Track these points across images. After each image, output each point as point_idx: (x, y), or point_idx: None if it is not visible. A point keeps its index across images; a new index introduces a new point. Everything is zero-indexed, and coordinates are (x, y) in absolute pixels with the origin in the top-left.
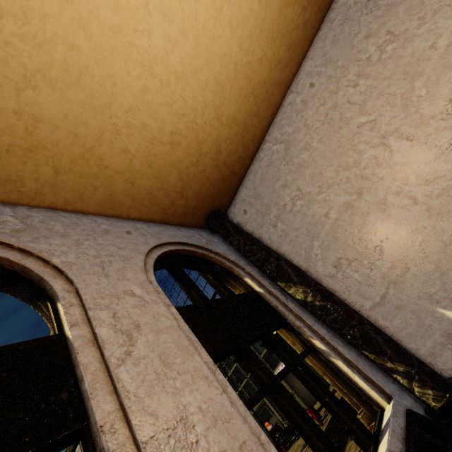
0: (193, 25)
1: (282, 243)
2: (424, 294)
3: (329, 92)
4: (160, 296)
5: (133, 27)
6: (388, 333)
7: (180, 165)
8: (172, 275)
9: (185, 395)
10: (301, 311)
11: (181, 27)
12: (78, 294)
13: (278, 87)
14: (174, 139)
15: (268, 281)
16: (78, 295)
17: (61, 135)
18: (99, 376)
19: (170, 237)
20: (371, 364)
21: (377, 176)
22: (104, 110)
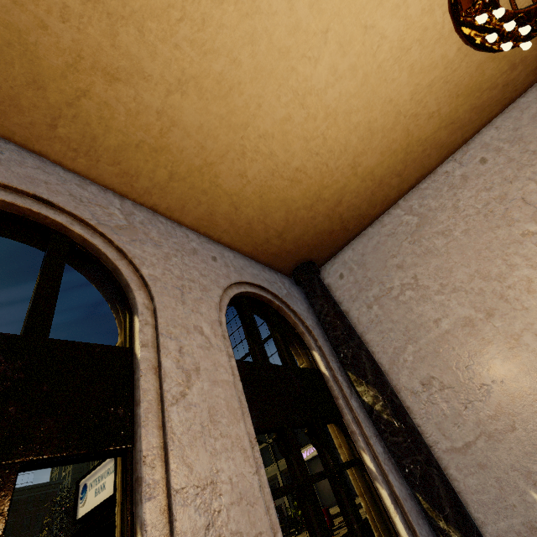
0: (368, 61)
1: (370, 329)
2: (522, 467)
3: (502, 178)
4: (225, 343)
5: (302, 52)
6: (456, 488)
7: (291, 204)
8: (241, 319)
9: (221, 460)
10: (363, 415)
11: (354, 61)
12: (155, 314)
13: (439, 150)
14: (296, 176)
15: (337, 365)
16: (154, 315)
17: (189, 144)
18: (154, 407)
19: (252, 277)
20: (420, 510)
21: (521, 304)
22: (239, 129)
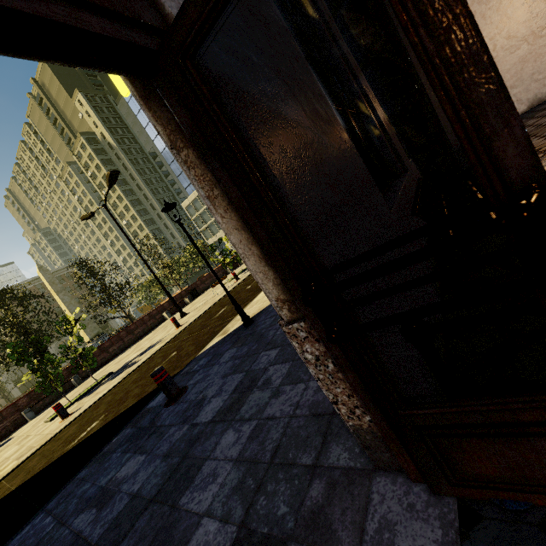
0: None
1: None
2: None
3: None
4: None
5: None
6: None
7: None
8: None
9: None
10: None
11: None
12: None
13: None
14: None
15: None
16: None
17: None
18: None
19: None
20: None
21: (490, 20)
22: None
